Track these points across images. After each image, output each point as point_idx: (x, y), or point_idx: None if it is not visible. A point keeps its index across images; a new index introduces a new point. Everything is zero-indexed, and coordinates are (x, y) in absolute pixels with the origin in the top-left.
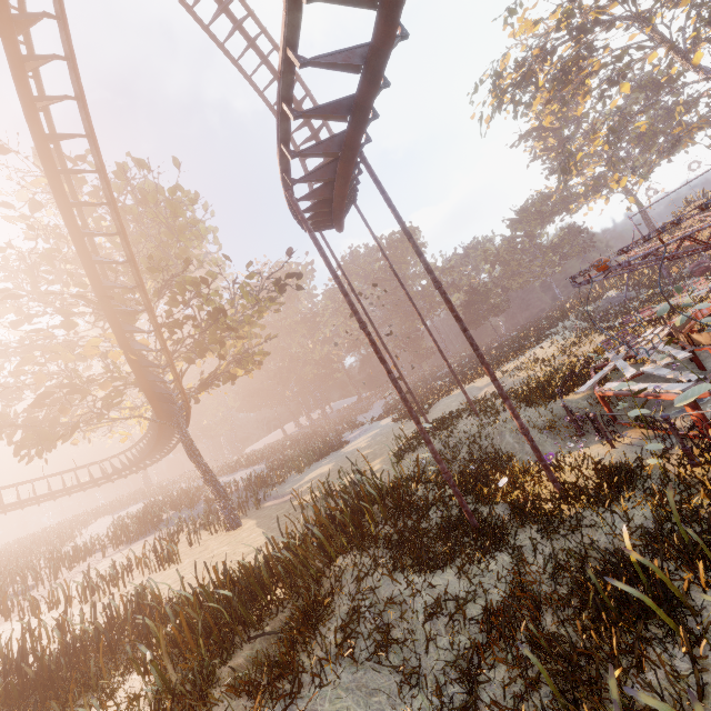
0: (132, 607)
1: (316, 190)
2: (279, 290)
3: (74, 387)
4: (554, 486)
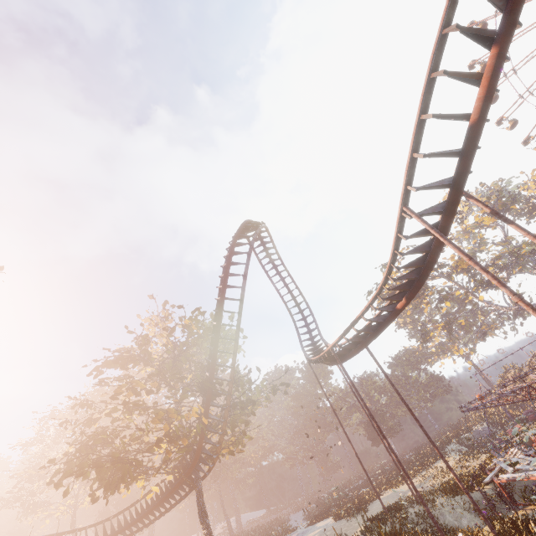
0: None
1: (342, 350)
2: (273, 392)
3: (171, 438)
4: (493, 531)
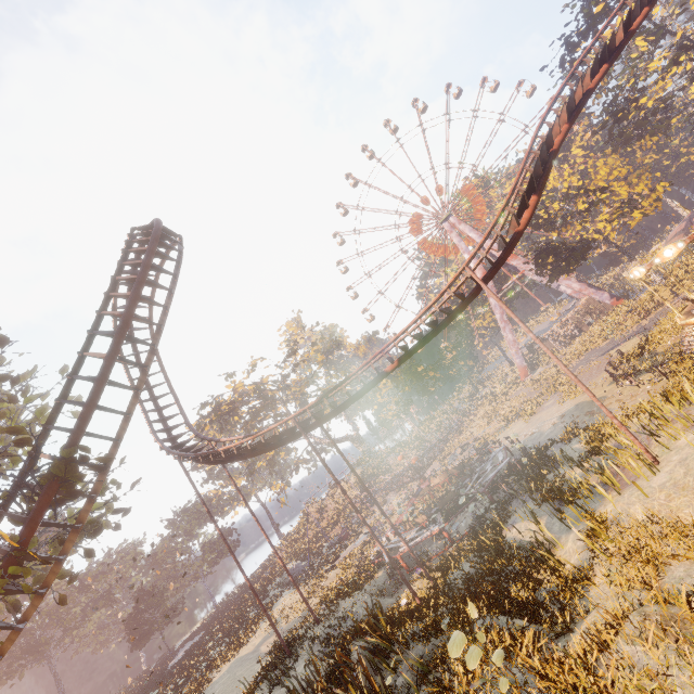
0: None
1: (301, 423)
2: (94, 528)
3: None
4: (431, 579)
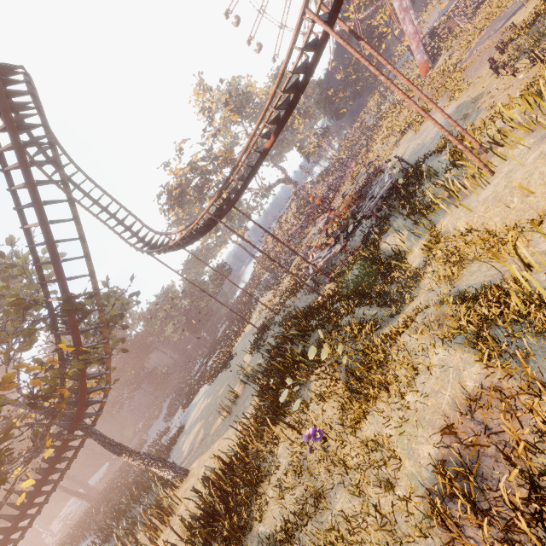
0: (222, 463)
1: (215, 212)
2: (124, 308)
3: (42, 396)
4: (335, 282)
